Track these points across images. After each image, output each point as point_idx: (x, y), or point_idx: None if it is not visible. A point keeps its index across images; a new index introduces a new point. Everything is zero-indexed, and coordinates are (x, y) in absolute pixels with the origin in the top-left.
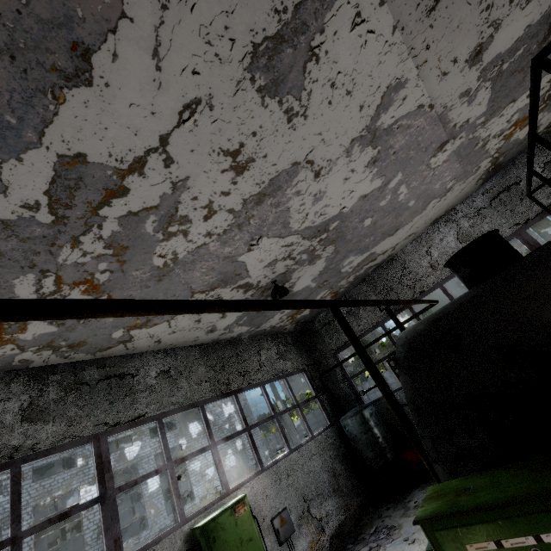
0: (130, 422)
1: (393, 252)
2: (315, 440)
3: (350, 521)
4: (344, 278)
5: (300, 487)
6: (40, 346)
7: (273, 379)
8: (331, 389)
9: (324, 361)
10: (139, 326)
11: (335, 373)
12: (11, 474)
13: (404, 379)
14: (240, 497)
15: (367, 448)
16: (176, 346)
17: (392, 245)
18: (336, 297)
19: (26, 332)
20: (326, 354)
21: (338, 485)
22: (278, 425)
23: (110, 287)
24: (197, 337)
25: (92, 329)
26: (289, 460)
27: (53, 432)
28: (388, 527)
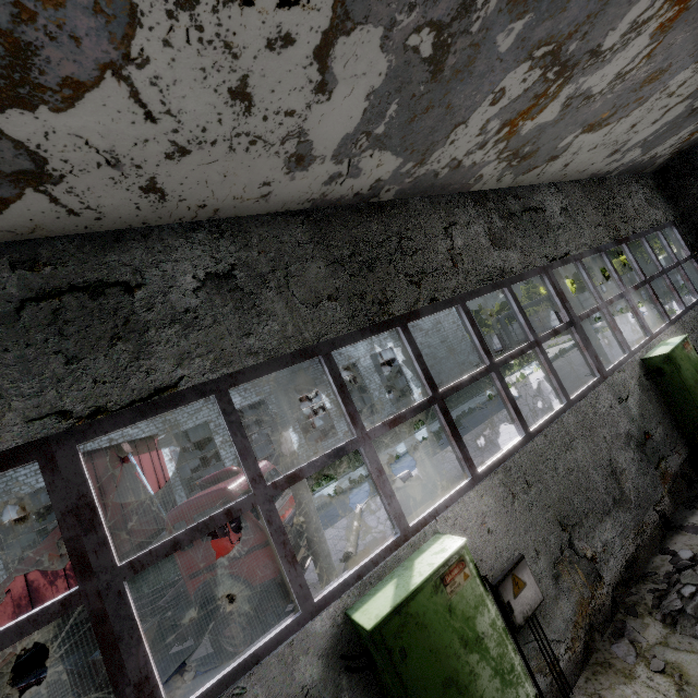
0: (561, 259)
1: None
2: None
3: None
4: None
5: None
6: (511, 151)
7: (650, 230)
8: None
9: None
10: (593, 127)
11: None
12: (508, 292)
13: None
14: (684, 336)
15: None
16: (562, 180)
17: None
18: None
19: (535, 119)
20: None
21: None
22: (669, 282)
23: (682, 19)
24: (591, 165)
25: (567, 124)
26: (689, 317)
27: (516, 259)
28: None
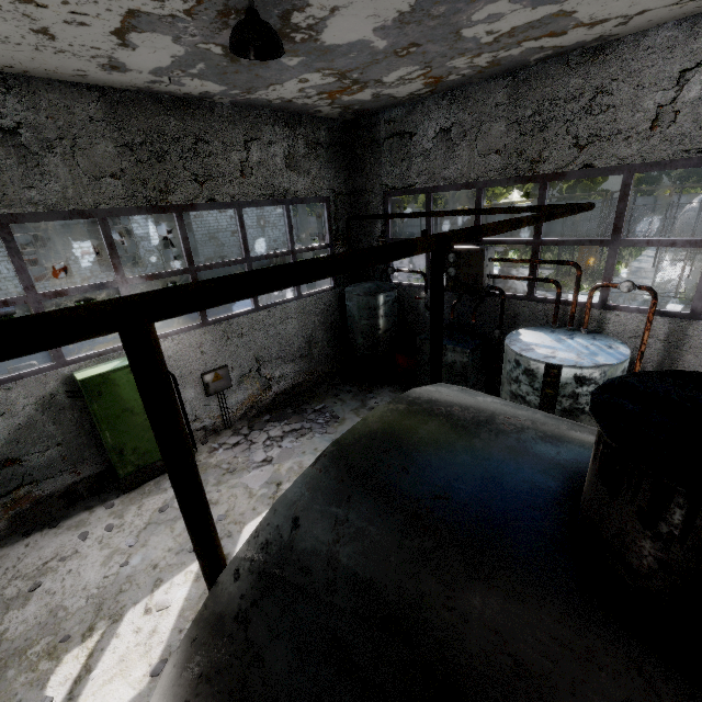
0: None
1: (618, 31)
2: (301, 302)
3: (308, 383)
4: (466, 54)
5: (256, 349)
6: None
7: (262, 202)
8: (359, 240)
9: (366, 196)
10: None
11: (374, 222)
12: None
13: (168, 682)
14: None
15: (360, 333)
16: (33, 74)
17: (628, 10)
18: (436, 87)
19: None
20: (374, 188)
21: (310, 352)
22: None
23: None
24: (82, 71)
25: None
26: (251, 318)
27: None
28: (333, 414)
